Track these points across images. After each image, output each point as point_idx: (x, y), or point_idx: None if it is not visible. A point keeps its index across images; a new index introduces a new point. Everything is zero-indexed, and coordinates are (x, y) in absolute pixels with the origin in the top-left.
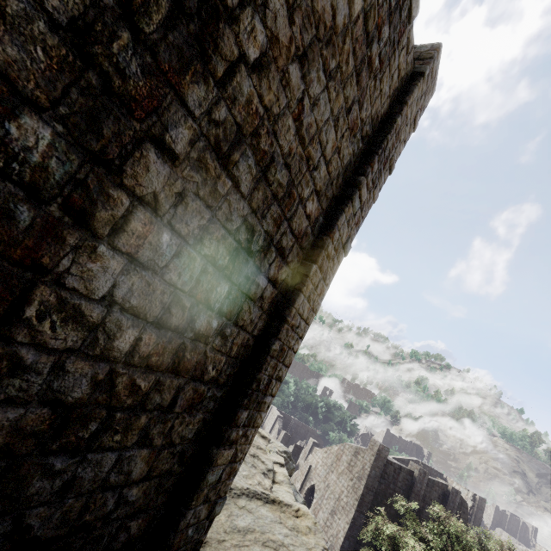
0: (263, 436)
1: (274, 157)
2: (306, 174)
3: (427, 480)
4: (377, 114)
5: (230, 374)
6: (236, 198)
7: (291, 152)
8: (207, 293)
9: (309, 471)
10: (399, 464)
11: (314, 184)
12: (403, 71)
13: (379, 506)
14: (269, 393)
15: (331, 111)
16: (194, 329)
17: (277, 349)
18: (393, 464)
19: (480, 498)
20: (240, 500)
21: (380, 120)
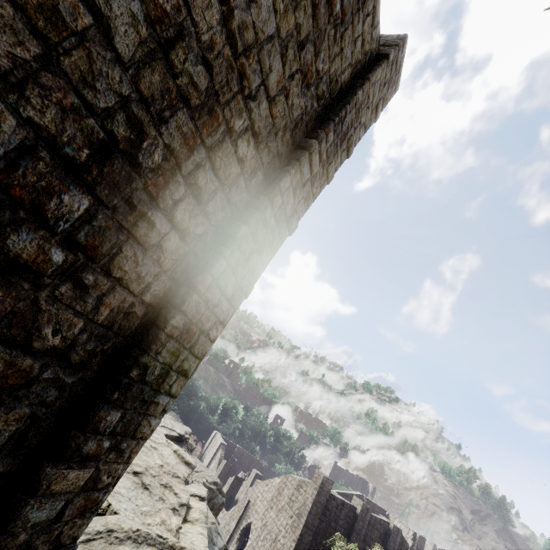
0: (187, 463)
1: (183, 34)
2: (238, 96)
3: (369, 518)
4: (336, 77)
5: (94, 351)
6: (104, 54)
7: (214, 47)
8: (38, 194)
9: (247, 507)
10: (343, 499)
11: (251, 120)
12: (367, 45)
13: (318, 548)
14: (166, 391)
15: (276, 28)
16: (3, 249)
17: (180, 326)
18: (335, 499)
19: (420, 537)
20: (122, 548)
21: (339, 87)
